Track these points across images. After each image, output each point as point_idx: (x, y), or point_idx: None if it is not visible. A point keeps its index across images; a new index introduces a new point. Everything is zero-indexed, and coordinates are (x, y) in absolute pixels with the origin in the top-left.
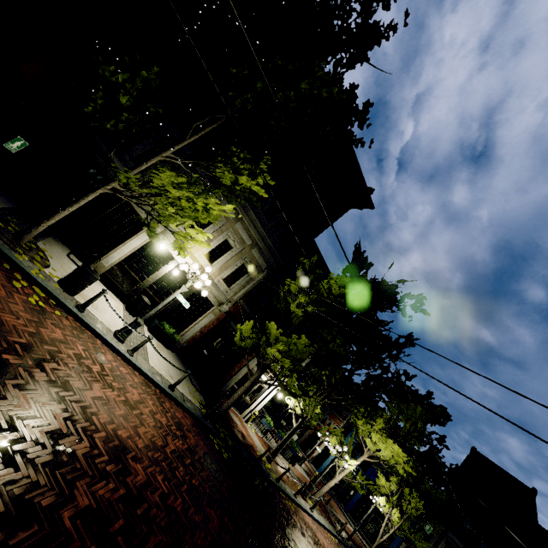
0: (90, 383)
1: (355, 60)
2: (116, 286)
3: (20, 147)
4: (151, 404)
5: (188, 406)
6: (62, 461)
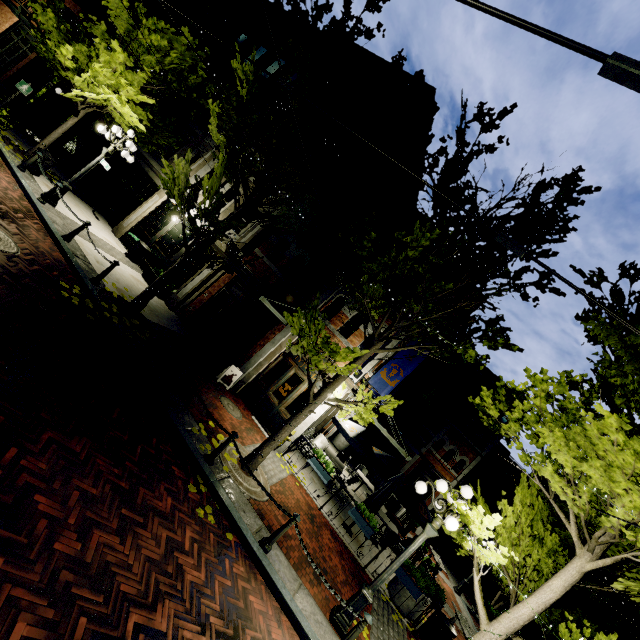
0: None
1: None
2: (131, 245)
3: (29, 92)
4: None
5: (75, 258)
6: None
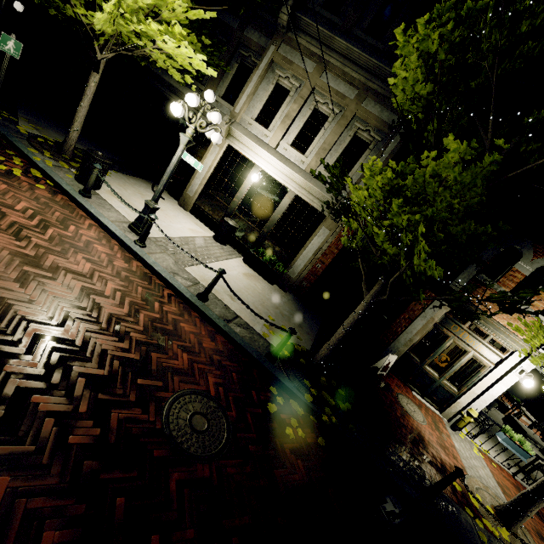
0: None
1: None
2: (207, 217)
3: (18, 51)
4: (114, 289)
5: (232, 329)
6: None
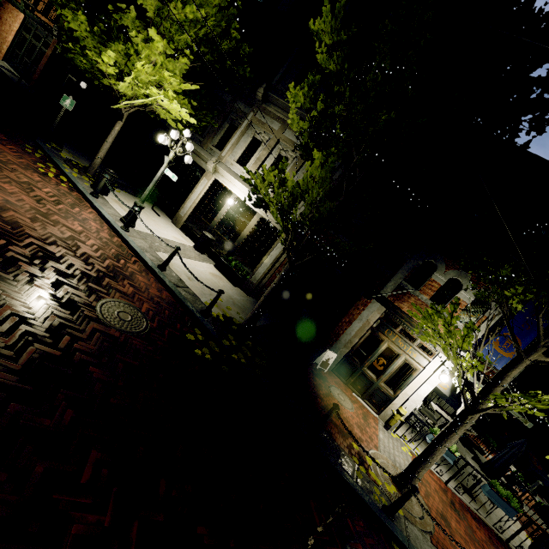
0: (10, 184)
1: None
2: (193, 233)
3: (72, 106)
4: (94, 244)
5: (178, 290)
6: None
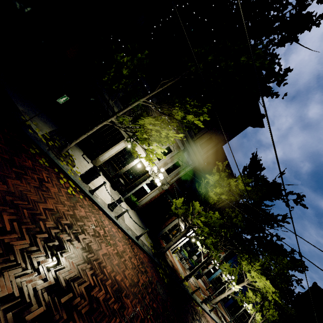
0: (100, 244)
1: (286, 40)
2: (105, 172)
3: (64, 100)
4: (129, 251)
5: (146, 249)
6: (94, 308)
